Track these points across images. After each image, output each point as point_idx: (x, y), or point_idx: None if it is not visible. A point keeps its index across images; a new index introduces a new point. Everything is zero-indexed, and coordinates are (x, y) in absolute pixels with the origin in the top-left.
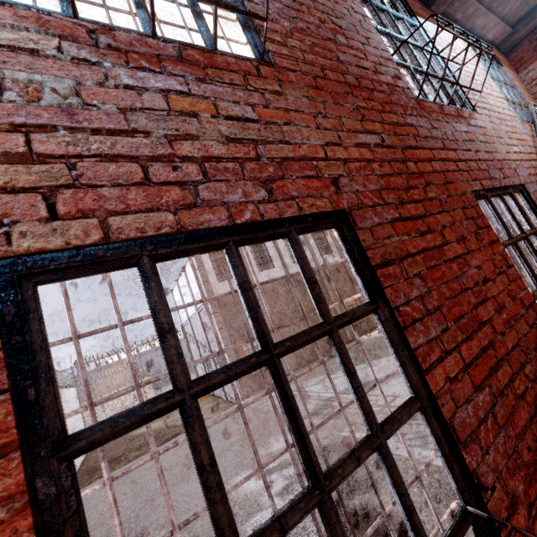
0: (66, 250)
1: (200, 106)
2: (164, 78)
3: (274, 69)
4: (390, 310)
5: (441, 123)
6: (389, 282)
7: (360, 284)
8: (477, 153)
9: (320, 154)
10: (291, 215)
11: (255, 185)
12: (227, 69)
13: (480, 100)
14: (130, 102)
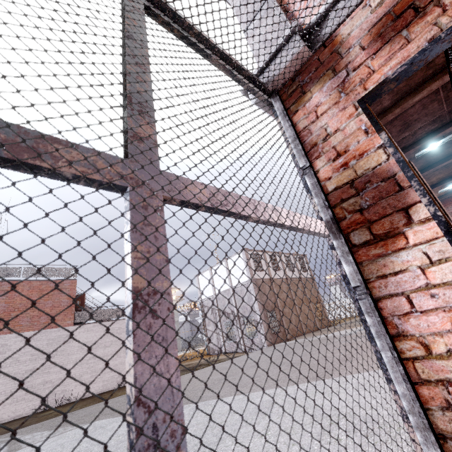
0: None
1: None
2: None
3: None
4: None
5: None
6: None
7: None
8: None
9: None
10: None
11: None
12: None
13: None
14: None
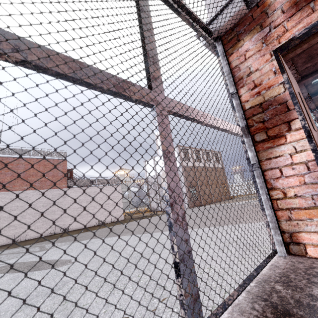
0: None
1: None
2: None
3: None
4: None
5: None
6: None
7: None
8: None
9: None
10: None
11: None
12: None
13: None
14: None
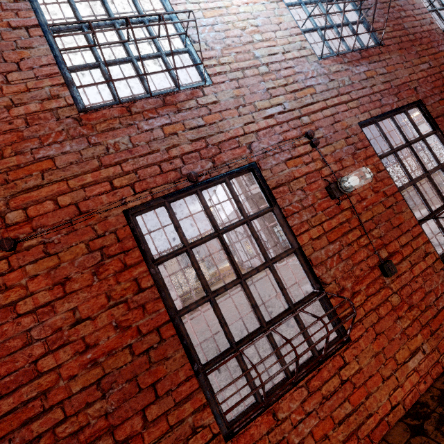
0: (364, 120)
1: (372, 73)
2: (361, 67)
3: (385, 47)
4: (440, 133)
5: None
6: (440, 123)
7: (428, 126)
8: None
9: (408, 80)
10: (405, 104)
11: (393, 96)
12: (373, 55)
13: None
14: (359, 78)
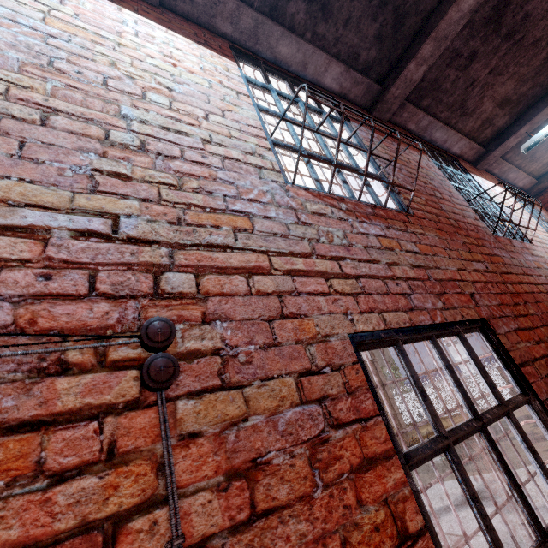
0: (369, 331)
1: (392, 243)
2: (373, 226)
3: (415, 217)
4: (539, 403)
5: (515, 254)
6: (532, 379)
7: (509, 378)
8: (546, 278)
9: (457, 276)
10: (459, 319)
11: (434, 297)
12: (395, 219)
13: (531, 234)
14: (365, 242)
